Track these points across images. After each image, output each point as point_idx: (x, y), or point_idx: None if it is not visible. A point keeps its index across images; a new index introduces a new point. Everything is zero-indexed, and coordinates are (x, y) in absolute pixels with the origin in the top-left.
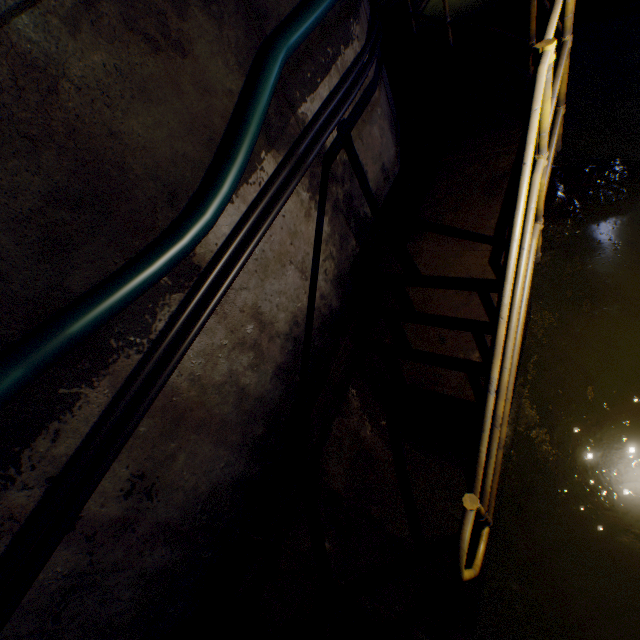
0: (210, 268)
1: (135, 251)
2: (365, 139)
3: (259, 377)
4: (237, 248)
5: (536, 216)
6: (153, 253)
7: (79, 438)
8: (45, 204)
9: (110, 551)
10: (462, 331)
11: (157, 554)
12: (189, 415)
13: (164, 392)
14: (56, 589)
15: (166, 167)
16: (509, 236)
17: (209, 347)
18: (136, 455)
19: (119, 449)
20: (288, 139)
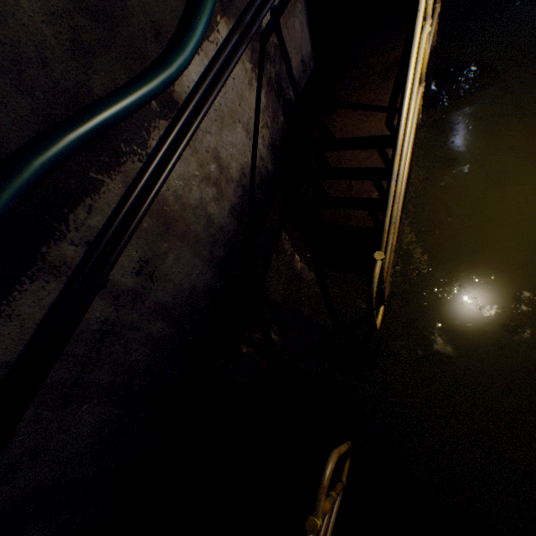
0: (186, 104)
1: (134, 73)
2: (290, 29)
3: (220, 210)
4: (204, 93)
5: (420, 80)
6: (151, 73)
7: (105, 217)
8: (72, 9)
9: (129, 313)
10: (365, 180)
11: (159, 326)
12: (175, 225)
13: (158, 200)
14: (97, 329)
15: (152, 6)
16: (407, 67)
17: (186, 174)
18: (142, 244)
19: (134, 230)
20: (236, 10)
